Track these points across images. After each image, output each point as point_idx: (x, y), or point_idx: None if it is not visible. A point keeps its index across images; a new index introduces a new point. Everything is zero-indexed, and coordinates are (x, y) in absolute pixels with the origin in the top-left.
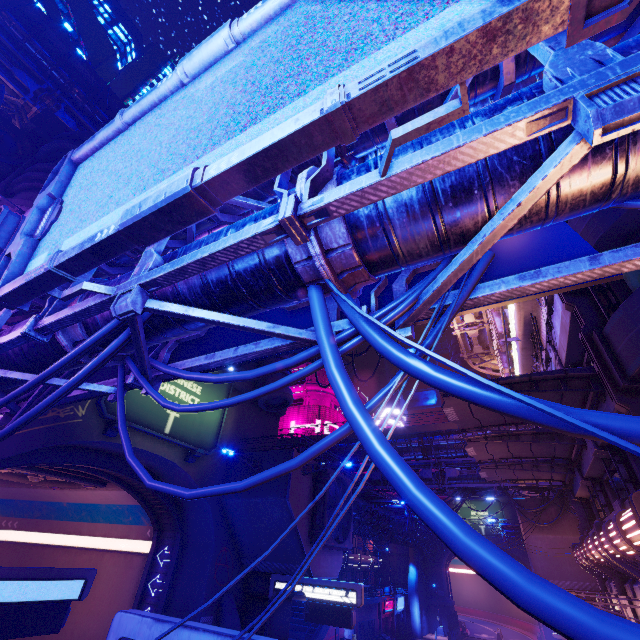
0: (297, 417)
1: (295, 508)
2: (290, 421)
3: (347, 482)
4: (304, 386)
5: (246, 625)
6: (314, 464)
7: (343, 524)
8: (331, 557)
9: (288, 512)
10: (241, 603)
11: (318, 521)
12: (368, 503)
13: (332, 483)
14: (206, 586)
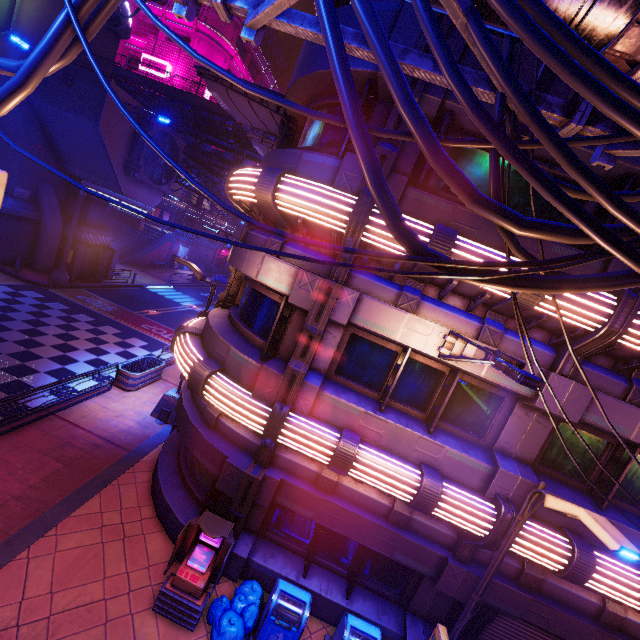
0: (176, 61)
1: (108, 137)
2: (167, 62)
3: (178, 142)
4: (194, 21)
5: (68, 210)
6: (135, 106)
7: (166, 174)
8: (149, 192)
9: (100, 138)
10: (63, 195)
11: (134, 159)
12: (209, 173)
13: (160, 136)
14: (19, 168)
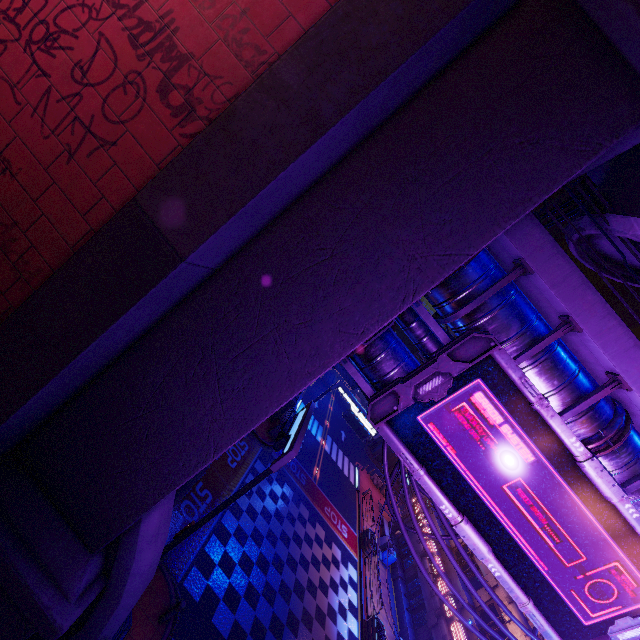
0: None
1: None
2: None
3: None
4: None
5: None
6: None
7: None
8: None
9: None
10: None
11: None
12: None
13: None
14: None
